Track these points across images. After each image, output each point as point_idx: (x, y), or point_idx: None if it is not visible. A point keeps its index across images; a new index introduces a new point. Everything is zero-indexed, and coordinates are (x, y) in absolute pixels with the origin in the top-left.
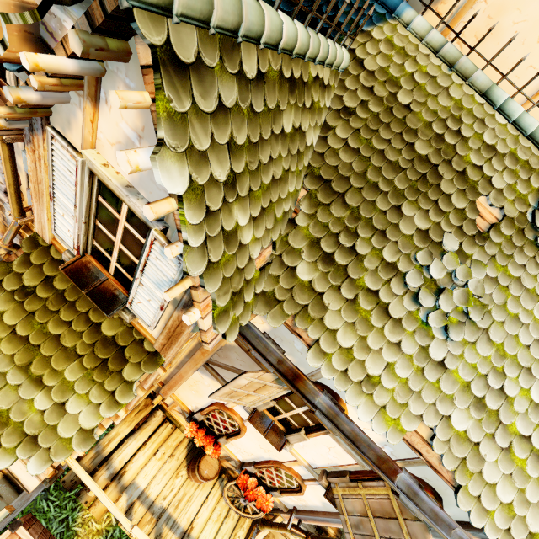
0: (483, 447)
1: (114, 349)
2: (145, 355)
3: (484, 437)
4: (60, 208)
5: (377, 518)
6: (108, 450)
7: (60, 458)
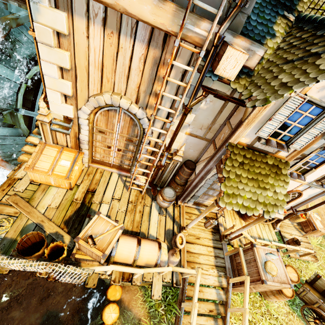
0: None
1: (276, 167)
2: (284, 164)
3: None
4: (272, 122)
5: None
6: (225, 225)
7: (284, 205)
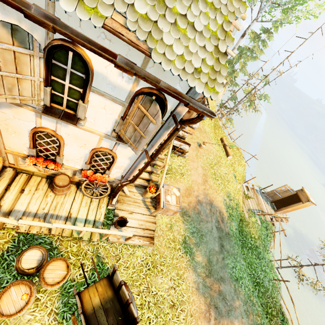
0: (160, 24)
1: None
2: None
3: (159, 17)
4: None
5: (139, 125)
6: None
7: None
